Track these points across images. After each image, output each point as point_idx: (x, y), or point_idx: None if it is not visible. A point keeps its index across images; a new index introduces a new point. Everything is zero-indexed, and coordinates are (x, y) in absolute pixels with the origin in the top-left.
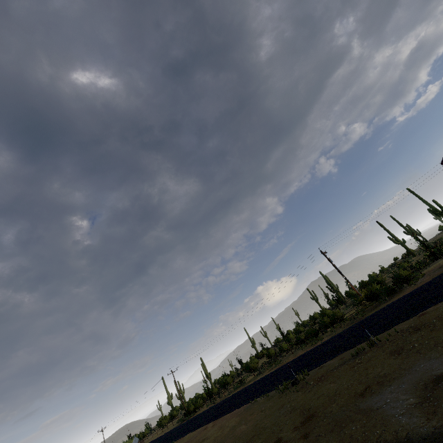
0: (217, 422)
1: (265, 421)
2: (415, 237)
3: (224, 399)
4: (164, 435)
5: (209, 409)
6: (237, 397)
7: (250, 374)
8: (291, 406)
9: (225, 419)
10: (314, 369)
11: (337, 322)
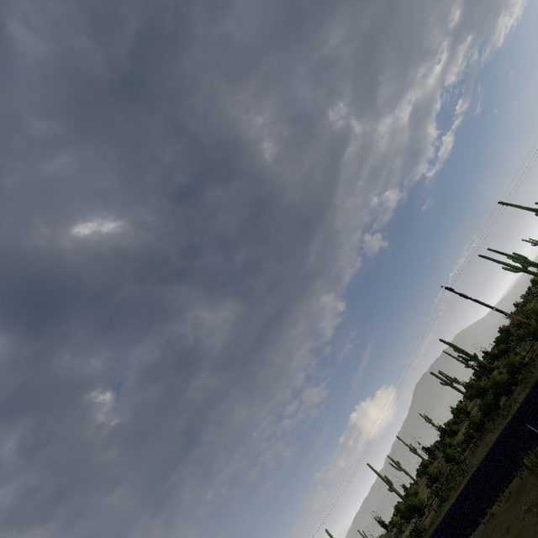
0: None
1: None
2: (531, 263)
3: None
4: None
5: None
6: None
7: (420, 520)
8: None
9: None
10: None
11: (521, 370)
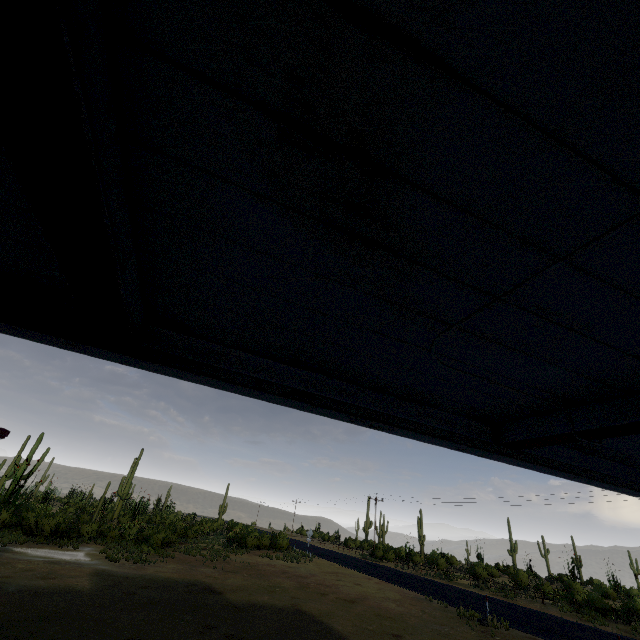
0: (383, 584)
1: (412, 618)
2: None
3: (415, 575)
4: (340, 554)
5: (393, 569)
6: (425, 583)
7: (472, 580)
8: (447, 632)
9: (391, 587)
10: (524, 633)
11: None
